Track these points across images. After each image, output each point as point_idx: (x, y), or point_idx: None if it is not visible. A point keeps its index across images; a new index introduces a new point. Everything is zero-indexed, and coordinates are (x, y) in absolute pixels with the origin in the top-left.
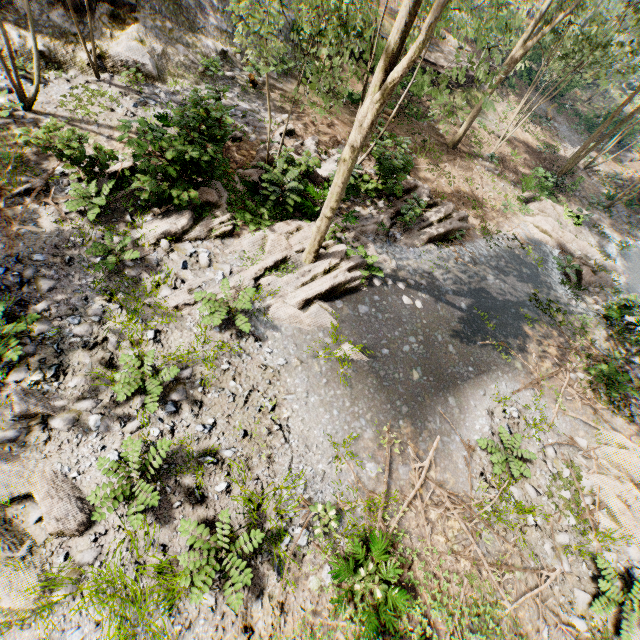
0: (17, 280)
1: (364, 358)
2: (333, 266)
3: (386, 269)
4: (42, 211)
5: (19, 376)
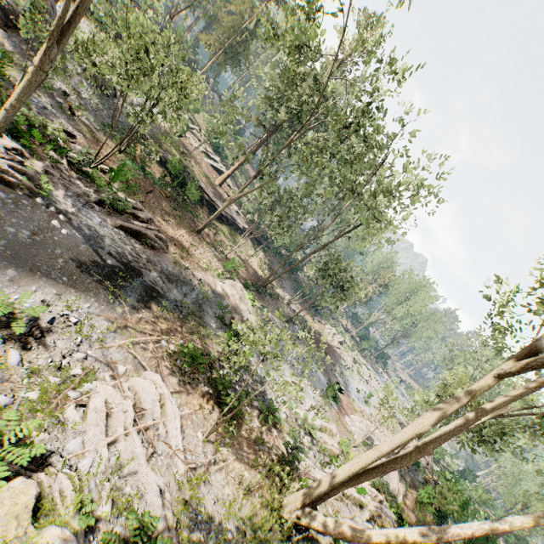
0: None
1: None
2: (0, 157)
3: (60, 206)
4: None
5: None
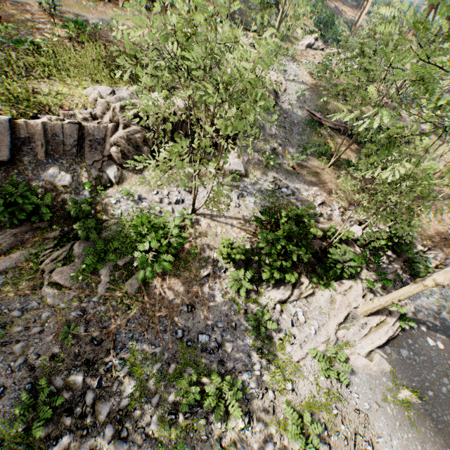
0: (215, 344)
1: (418, 401)
2: (381, 320)
3: (408, 313)
4: (214, 288)
5: (234, 423)
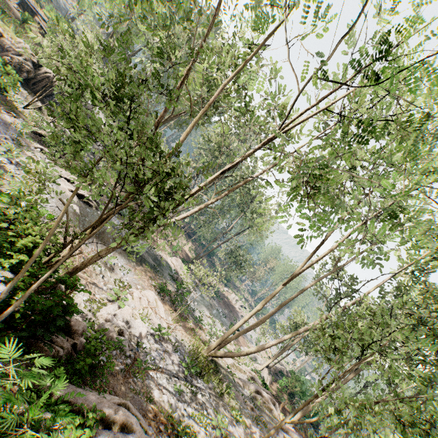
0: None
1: (79, 213)
2: (88, 194)
3: None
4: (10, 118)
5: None
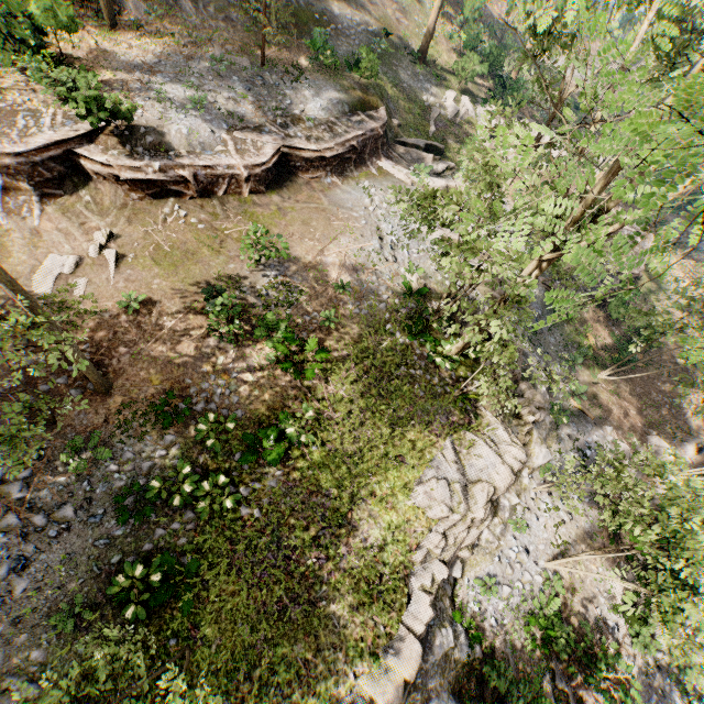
0: None
1: None
2: None
3: None
4: (623, 658)
5: None
